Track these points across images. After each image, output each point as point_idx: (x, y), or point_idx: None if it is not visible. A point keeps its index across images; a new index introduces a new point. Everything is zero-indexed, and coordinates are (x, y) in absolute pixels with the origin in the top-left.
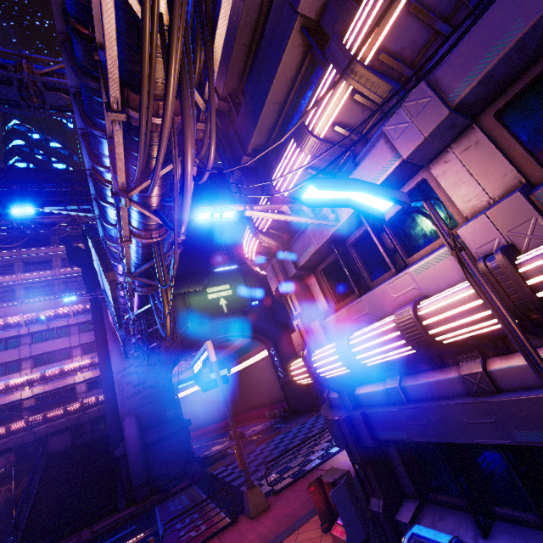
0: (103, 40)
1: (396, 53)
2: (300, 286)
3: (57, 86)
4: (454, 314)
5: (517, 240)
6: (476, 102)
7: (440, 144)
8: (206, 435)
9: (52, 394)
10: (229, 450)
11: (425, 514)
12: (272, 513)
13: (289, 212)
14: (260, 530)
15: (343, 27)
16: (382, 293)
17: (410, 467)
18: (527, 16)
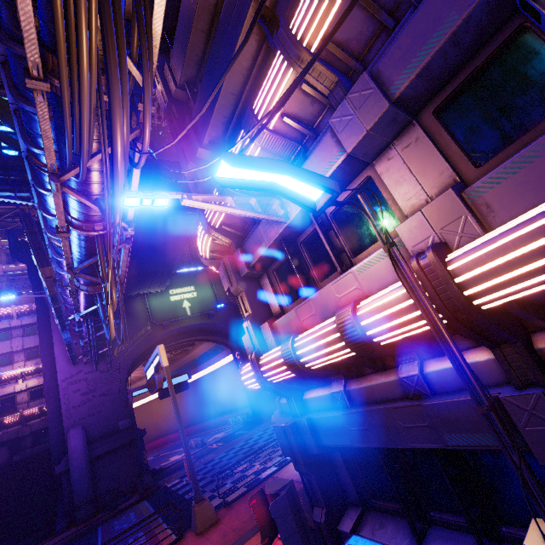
0: None
1: (343, 44)
2: (252, 286)
3: None
4: (389, 314)
5: (449, 238)
6: (416, 97)
7: (383, 140)
8: (166, 445)
9: None
10: None
11: (366, 522)
12: (220, 528)
13: (234, 205)
14: None
15: (292, 13)
16: (327, 293)
17: (354, 474)
18: (460, 9)
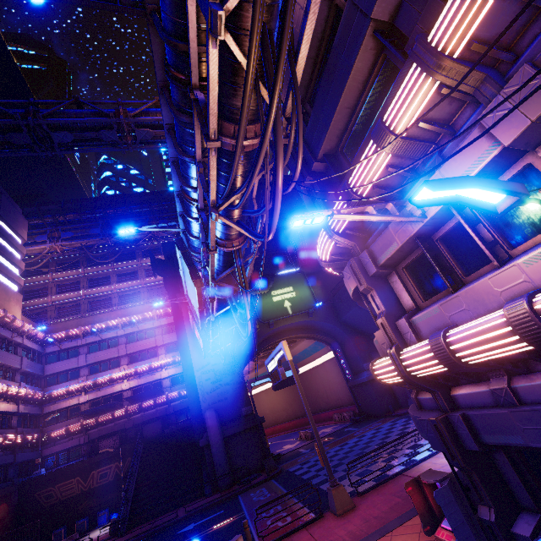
0: (208, 84)
1: (490, 40)
2: (381, 284)
3: (144, 124)
4: None
5: None
6: None
7: None
8: (275, 434)
9: (144, 387)
10: (301, 449)
11: None
12: (359, 513)
13: (374, 212)
14: (349, 528)
15: (424, 25)
16: (482, 287)
17: (525, 477)
18: None
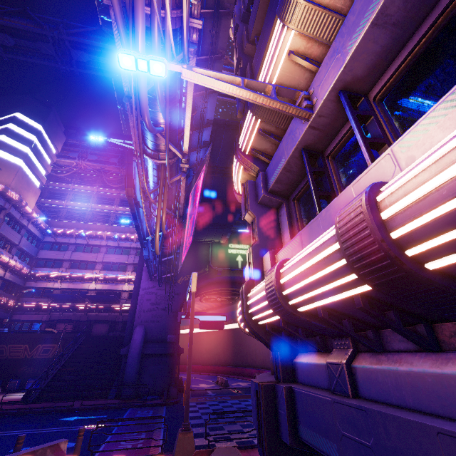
0: None
1: None
2: (267, 214)
3: None
4: None
5: None
6: None
7: None
8: (203, 372)
9: (106, 292)
10: (209, 391)
11: None
12: None
13: (241, 85)
14: None
15: None
16: (344, 200)
17: None
18: None
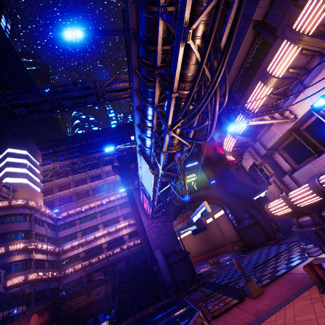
0: (176, 65)
1: None
2: (269, 159)
3: (109, 90)
4: None
5: None
6: None
7: None
8: None
9: (113, 241)
10: (213, 270)
11: None
12: (267, 295)
13: (269, 119)
14: (264, 303)
15: (287, 20)
16: None
17: None
18: None
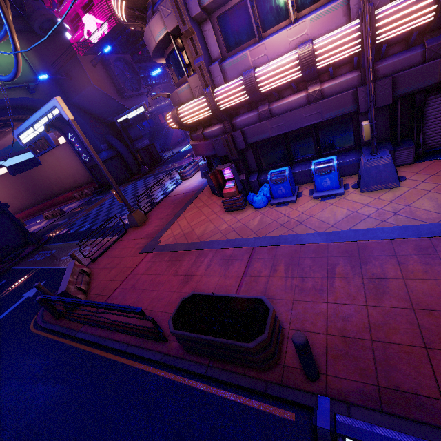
0: None
1: None
2: (198, 30)
3: None
4: (334, 46)
5: (374, 2)
6: None
7: None
8: None
9: None
10: (56, 222)
11: (262, 175)
12: (154, 219)
13: None
14: (154, 225)
15: None
16: (281, 37)
17: (256, 158)
18: None
